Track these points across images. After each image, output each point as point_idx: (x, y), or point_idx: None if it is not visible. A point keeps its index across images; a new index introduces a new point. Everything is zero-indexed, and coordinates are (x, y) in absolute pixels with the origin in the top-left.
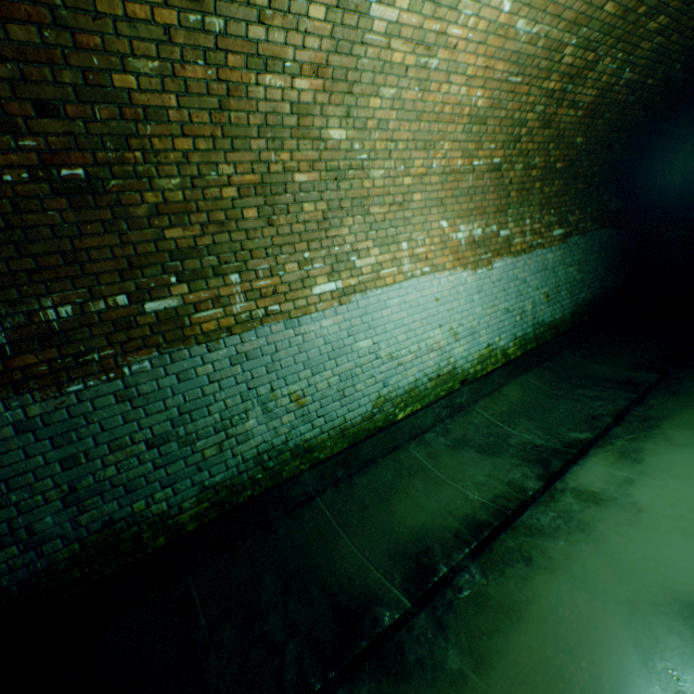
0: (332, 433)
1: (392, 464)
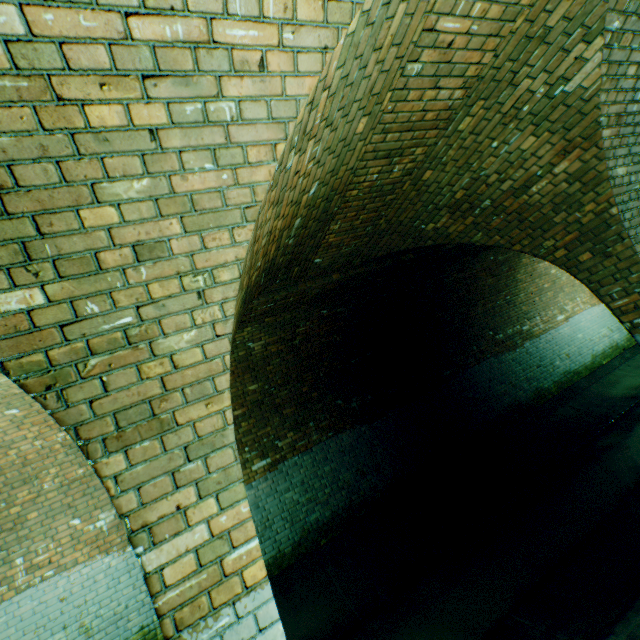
0: (581, 367)
1: (611, 376)
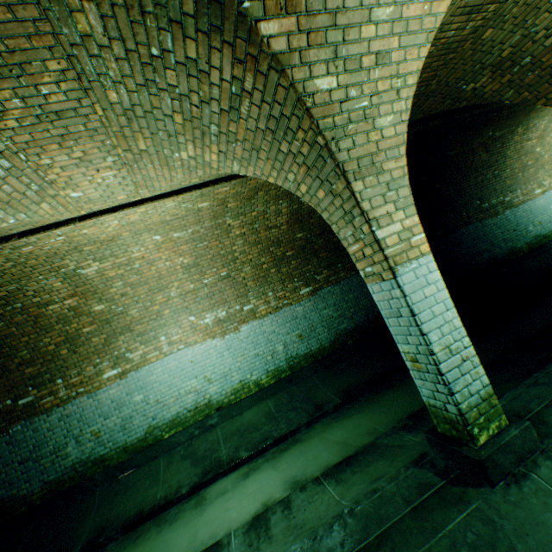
0: (550, 233)
1: None
